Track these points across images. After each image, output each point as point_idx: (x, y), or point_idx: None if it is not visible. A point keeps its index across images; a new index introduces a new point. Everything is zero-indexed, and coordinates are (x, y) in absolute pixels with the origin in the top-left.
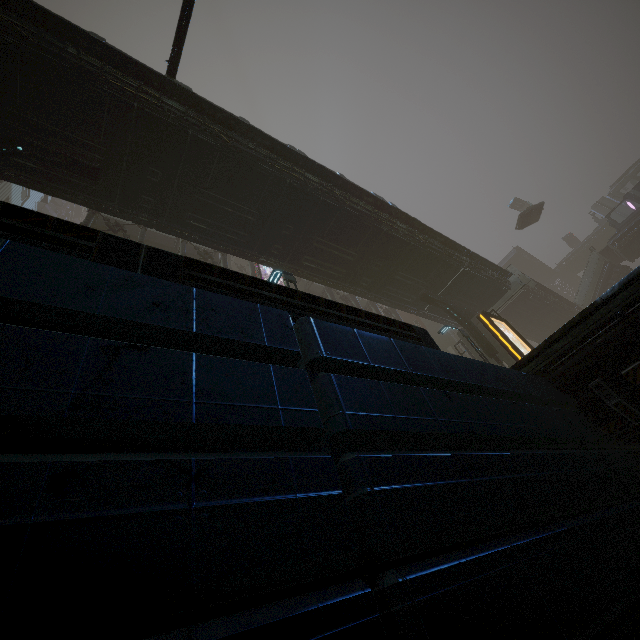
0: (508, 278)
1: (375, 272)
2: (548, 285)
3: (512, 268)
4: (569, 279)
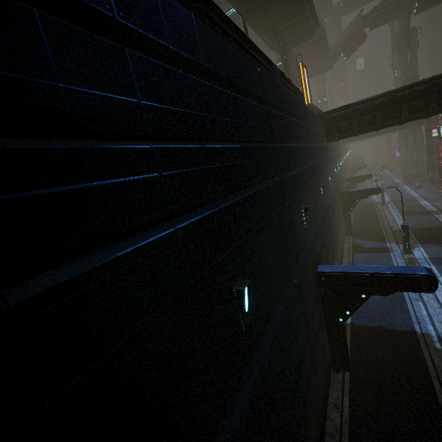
0: (316, 28)
1: (259, 0)
2: (323, 19)
3: (319, 13)
4: (335, 19)
